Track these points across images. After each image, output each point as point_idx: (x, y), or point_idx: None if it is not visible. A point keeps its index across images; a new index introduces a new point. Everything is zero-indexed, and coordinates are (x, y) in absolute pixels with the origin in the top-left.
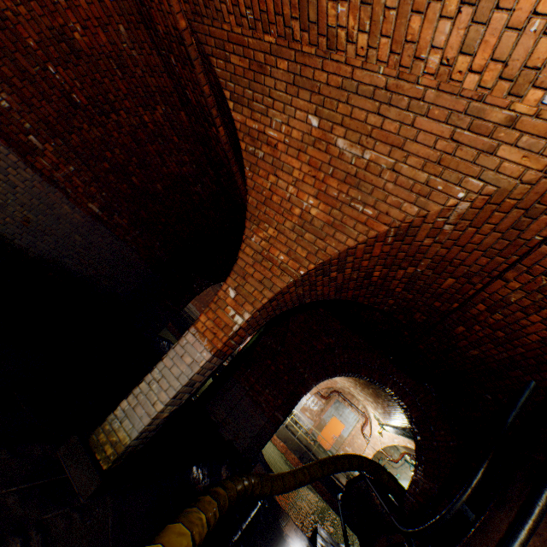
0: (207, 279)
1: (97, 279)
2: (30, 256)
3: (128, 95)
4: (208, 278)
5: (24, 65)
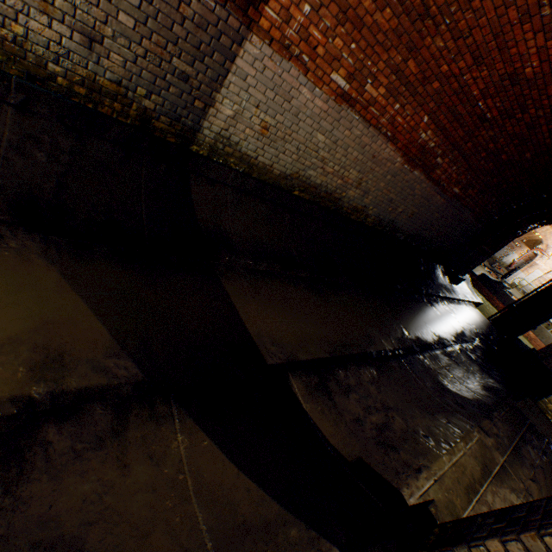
0: (535, 224)
1: (434, 238)
2: (404, 235)
3: (551, 95)
4: (537, 223)
5: (458, 111)
